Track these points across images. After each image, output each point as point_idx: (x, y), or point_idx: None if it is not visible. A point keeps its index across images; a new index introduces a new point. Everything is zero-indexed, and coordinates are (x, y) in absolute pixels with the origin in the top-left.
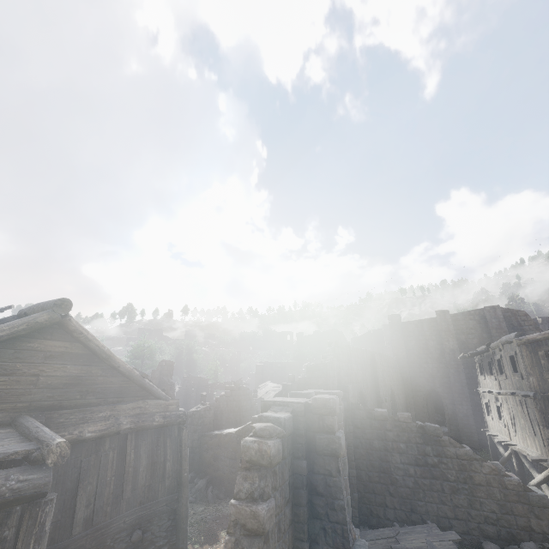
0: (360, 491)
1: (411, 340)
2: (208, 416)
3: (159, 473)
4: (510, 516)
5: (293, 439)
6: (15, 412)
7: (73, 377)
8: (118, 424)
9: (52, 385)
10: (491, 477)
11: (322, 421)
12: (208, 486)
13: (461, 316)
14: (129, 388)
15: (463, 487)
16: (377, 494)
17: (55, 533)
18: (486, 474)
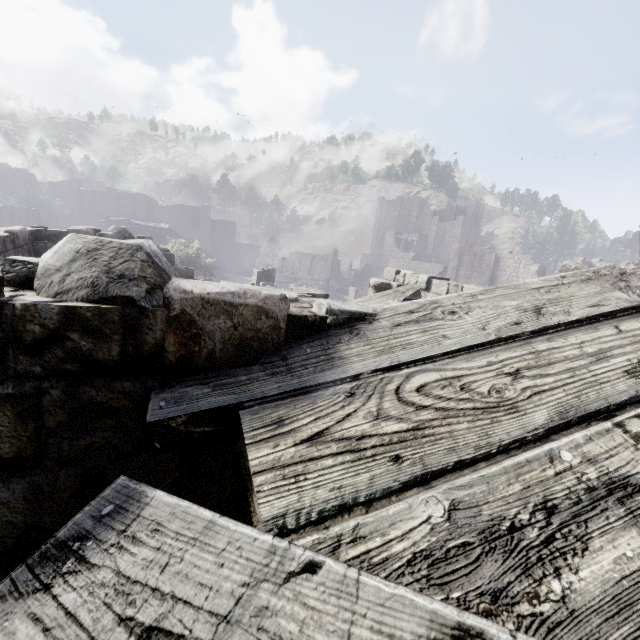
0: None
1: (86, 204)
2: None
3: None
4: None
5: None
6: None
7: None
8: None
9: None
10: None
11: None
12: None
13: (122, 195)
14: None
15: None
16: None
17: None
18: None
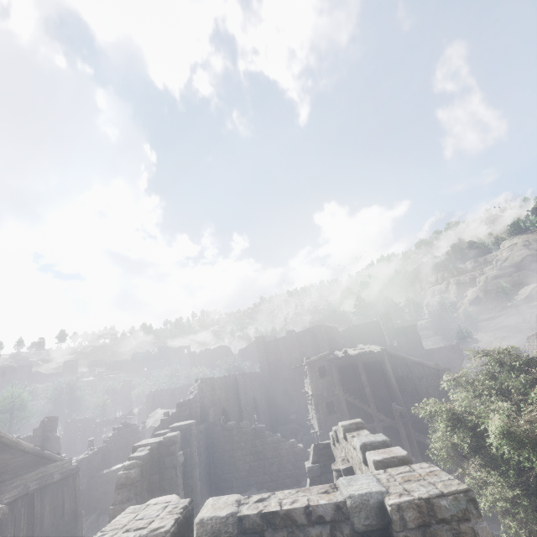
0: (217, 483)
1: (271, 354)
2: (96, 459)
3: (60, 513)
4: (298, 470)
5: (151, 464)
6: None
7: None
8: (27, 488)
9: None
10: (290, 449)
11: (168, 450)
12: (98, 519)
13: (301, 333)
14: (32, 460)
15: (275, 460)
16: (227, 481)
17: None
18: (287, 449)
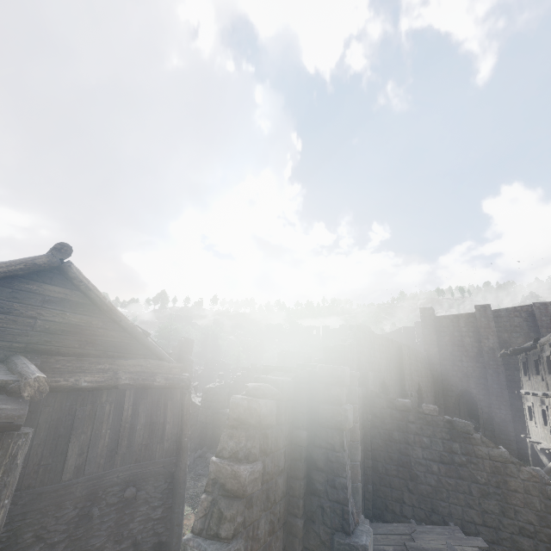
0: (375, 484)
1: (444, 335)
2: (222, 394)
3: (158, 434)
4: None
5: (294, 407)
6: (10, 351)
7: (72, 325)
8: (117, 378)
9: (50, 330)
10: (531, 484)
11: (327, 391)
12: None
13: (504, 312)
14: (130, 344)
15: (495, 492)
16: (393, 488)
17: (45, 476)
18: (524, 480)
